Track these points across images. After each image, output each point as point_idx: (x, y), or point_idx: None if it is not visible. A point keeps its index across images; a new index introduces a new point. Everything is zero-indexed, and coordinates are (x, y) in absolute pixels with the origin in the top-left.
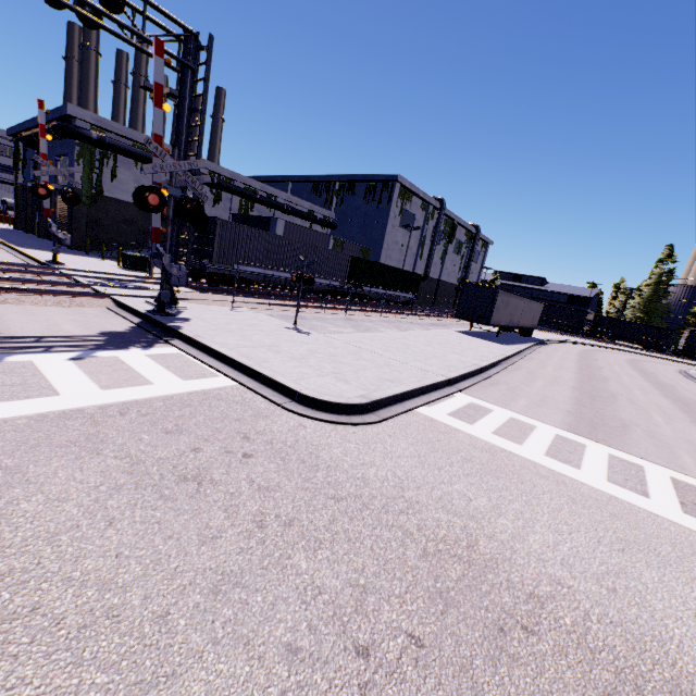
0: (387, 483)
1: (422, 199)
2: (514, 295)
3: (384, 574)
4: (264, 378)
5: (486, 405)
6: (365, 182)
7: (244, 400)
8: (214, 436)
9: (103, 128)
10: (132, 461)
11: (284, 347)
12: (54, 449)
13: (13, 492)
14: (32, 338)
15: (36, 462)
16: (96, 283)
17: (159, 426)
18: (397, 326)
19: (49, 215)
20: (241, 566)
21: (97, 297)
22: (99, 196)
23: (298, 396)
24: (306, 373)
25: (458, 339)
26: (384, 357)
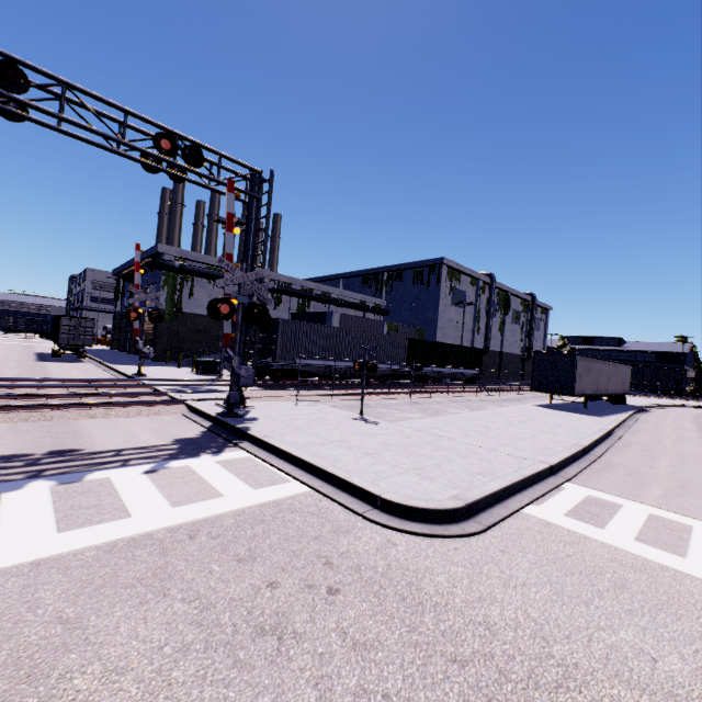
0: (521, 631)
1: (470, 276)
2: (595, 359)
3: None
4: (339, 481)
5: (609, 497)
6: (412, 268)
7: (319, 510)
8: (292, 563)
9: (184, 258)
10: (201, 605)
11: (354, 441)
12: (119, 591)
13: (68, 658)
14: (112, 452)
15: (98, 611)
16: (172, 390)
17: (230, 552)
18: (467, 406)
19: (137, 334)
20: None
21: (173, 404)
22: (179, 313)
23: (380, 501)
24: (383, 471)
25: (541, 415)
26: (465, 443)
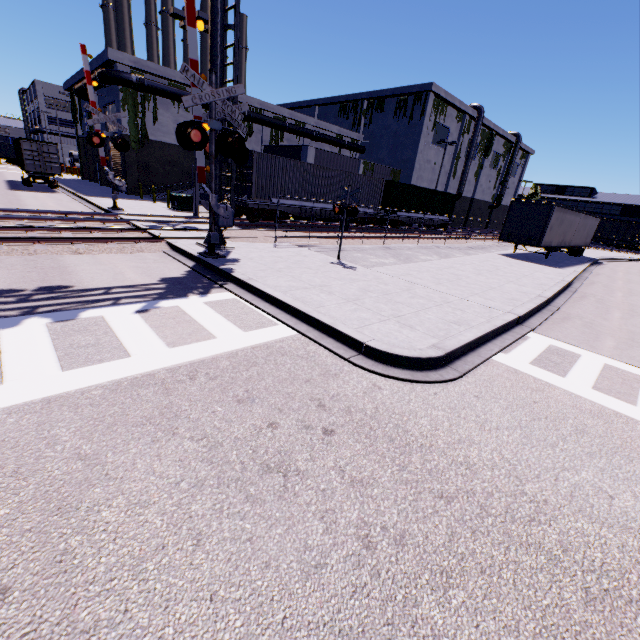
0: (498, 471)
1: (458, 109)
2: (570, 211)
3: (548, 638)
4: (324, 327)
5: (569, 348)
6: (396, 96)
7: (308, 354)
8: (288, 405)
9: (141, 70)
10: (209, 444)
11: (335, 286)
12: (130, 429)
13: (93, 492)
14: (101, 290)
15: (113, 448)
16: (151, 227)
17: (229, 393)
18: (436, 253)
19: (105, 164)
20: (360, 618)
21: (153, 241)
22: (145, 140)
23: (365, 348)
24: (366, 318)
25: (506, 265)
26: (439, 292)
